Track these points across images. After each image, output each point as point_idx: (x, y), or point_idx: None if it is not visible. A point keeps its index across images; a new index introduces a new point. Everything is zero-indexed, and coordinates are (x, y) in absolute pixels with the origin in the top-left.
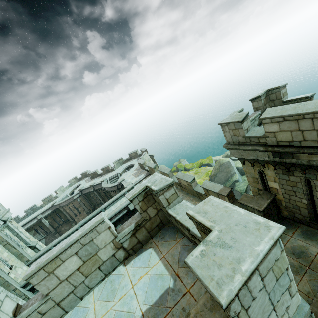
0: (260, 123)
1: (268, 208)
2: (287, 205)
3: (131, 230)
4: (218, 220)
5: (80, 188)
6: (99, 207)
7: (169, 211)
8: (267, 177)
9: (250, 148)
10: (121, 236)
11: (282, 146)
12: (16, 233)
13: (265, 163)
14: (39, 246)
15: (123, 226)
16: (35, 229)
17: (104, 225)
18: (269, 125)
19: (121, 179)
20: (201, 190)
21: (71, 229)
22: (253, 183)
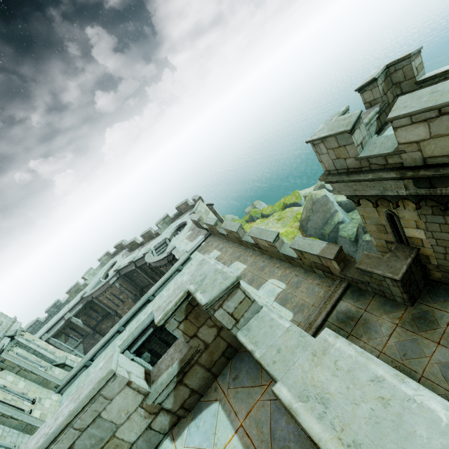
0: (379, 129)
1: (408, 273)
2: (440, 264)
3: (174, 377)
4: (370, 445)
5: (116, 268)
6: (145, 295)
7: (239, 336)
8: (403, 222)
9: (370, 177)
10: (157, 393)
11: (436, 167)
12: (33, 351)
13: (398, 199)
14: (71, 361)
15: (161, 367)
16: (65, 334)
17: (116, 383)
18: (406, 130)
19: (171, 247)
20: (291, 252)
21: (110, 333)
22: (376, 233)
